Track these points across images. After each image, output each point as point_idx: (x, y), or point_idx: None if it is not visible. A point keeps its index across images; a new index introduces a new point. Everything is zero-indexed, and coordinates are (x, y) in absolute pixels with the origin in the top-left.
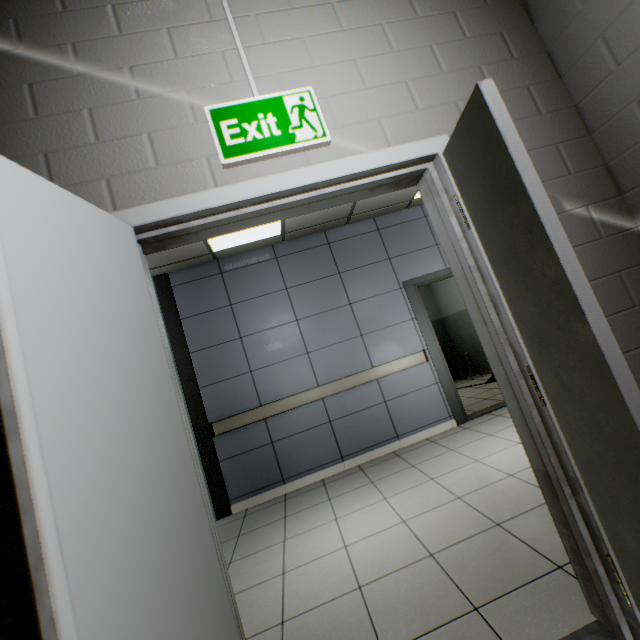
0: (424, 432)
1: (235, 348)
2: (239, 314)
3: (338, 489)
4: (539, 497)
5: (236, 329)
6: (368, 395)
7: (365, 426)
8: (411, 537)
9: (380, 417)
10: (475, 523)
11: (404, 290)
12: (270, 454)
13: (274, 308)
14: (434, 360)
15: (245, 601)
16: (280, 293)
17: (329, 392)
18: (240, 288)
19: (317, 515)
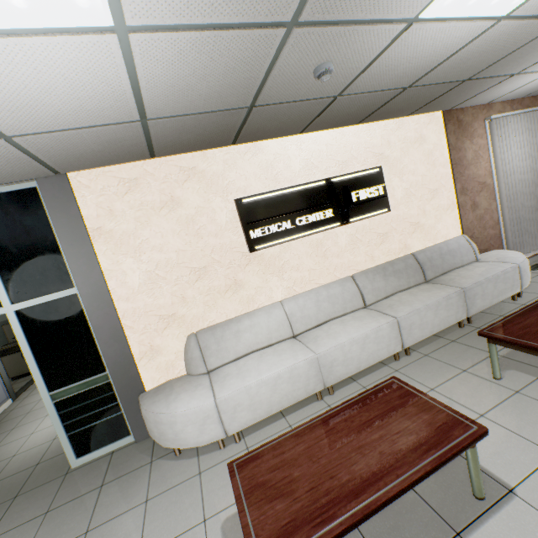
0: None
1: None
2: None
3: None
4: None
5: None
6: None
7: None
8: None
9: None
10: None
11: None
12: None
13: None
14: None
15: (58, 446)
16: None
17: None
18: None
19: (10, 447)
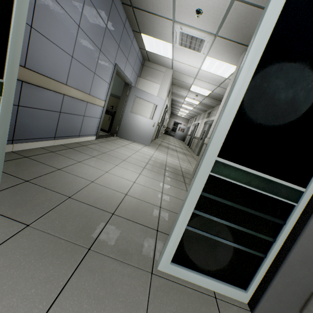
0: (87, 138)
1: None
2: None
3: (75, 157)
4: (162, 169)
5: None
6: (81, 108)
7: (72, 124)
8: (151, 178)
9: (79, 123)
10: (160, 175)
11: (114, 67)
12: (12, 115)
13: None
14: (104, 108)
15: (131, 208)
16: None
17: (72, 94)
18: None
19: (90, 170)
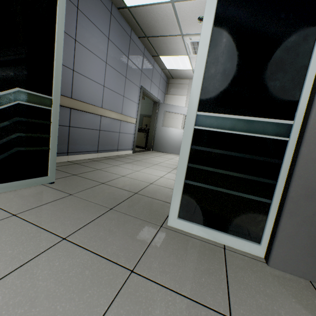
0: (125, 151)
1: (69, 43)
2: (80, 22)
3: (113, 163)
4: None
5: (75, 30)
6: (116, 126)
7: (110, 140)
8: None
9: (116, 138)
10: None
11: (140, 89)
12: (66, 133)
13: (99, 43)
14: (137, 125)
15: (153, 191)
16: (105, 37)
17: (107, 115)
18: (87, 4)
19: (123, 169)
